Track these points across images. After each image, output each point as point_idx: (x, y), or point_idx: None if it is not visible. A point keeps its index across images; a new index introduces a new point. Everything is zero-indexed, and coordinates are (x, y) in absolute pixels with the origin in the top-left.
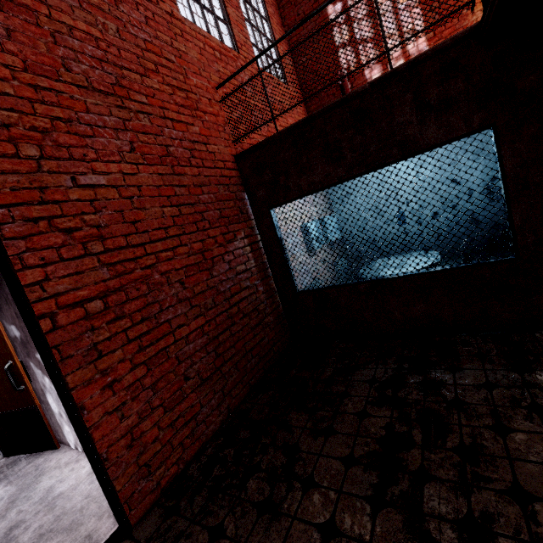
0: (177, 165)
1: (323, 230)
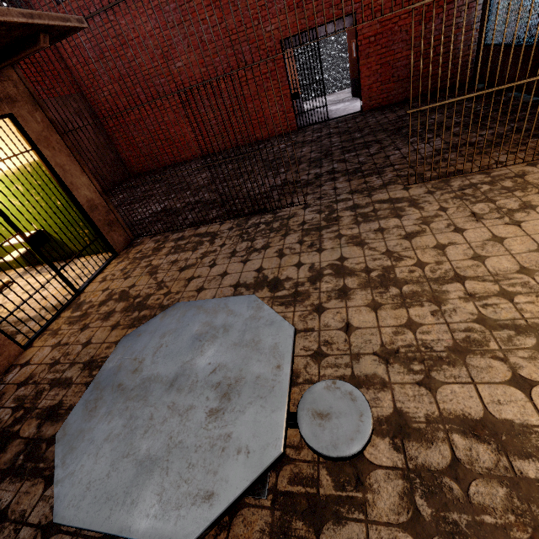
0: None
1: None
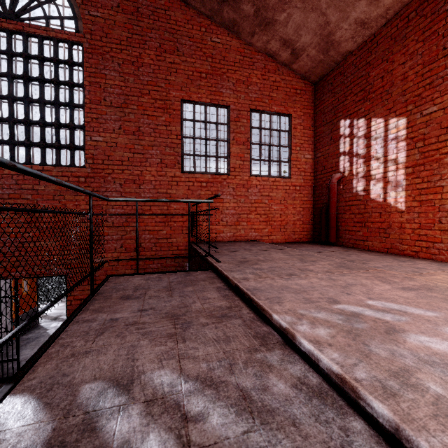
0: (143, 251)
1: None
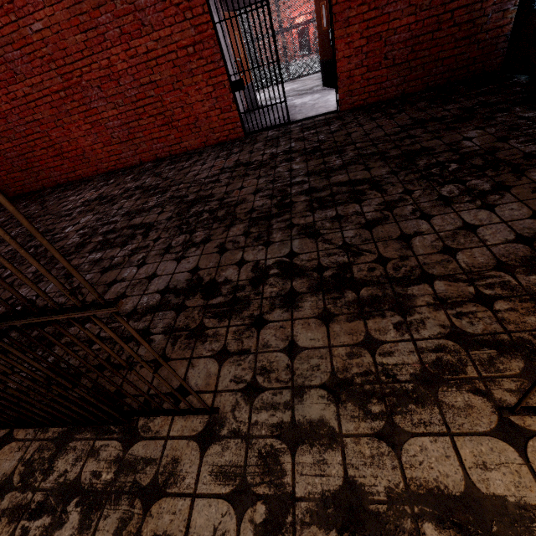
0: None
1: None
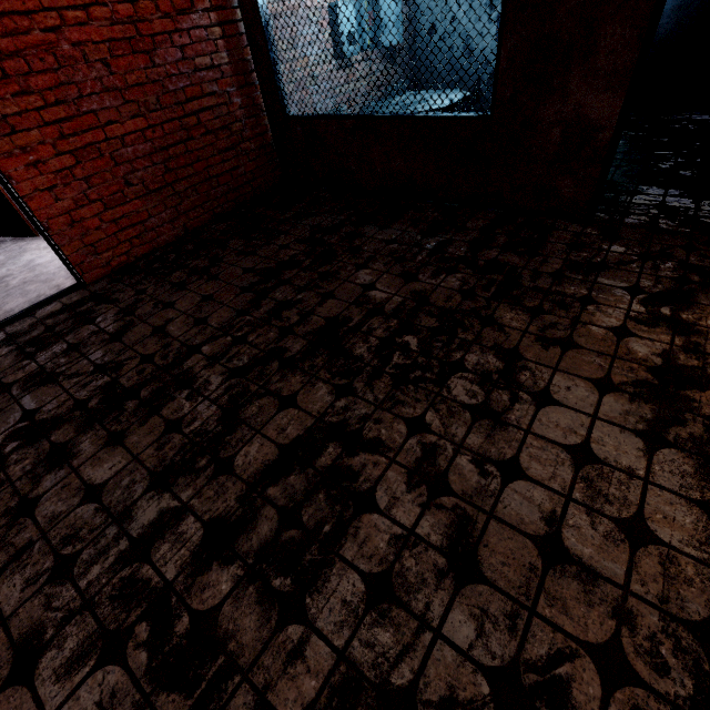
0: None
1: (376, 23)
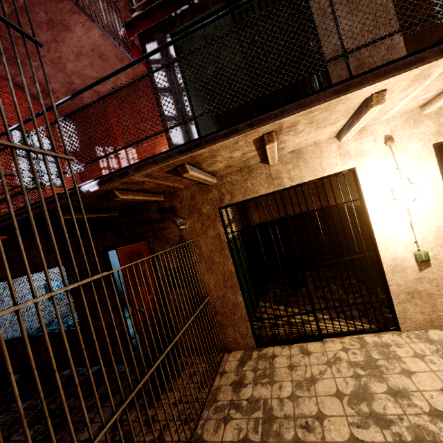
0: None
1: None
